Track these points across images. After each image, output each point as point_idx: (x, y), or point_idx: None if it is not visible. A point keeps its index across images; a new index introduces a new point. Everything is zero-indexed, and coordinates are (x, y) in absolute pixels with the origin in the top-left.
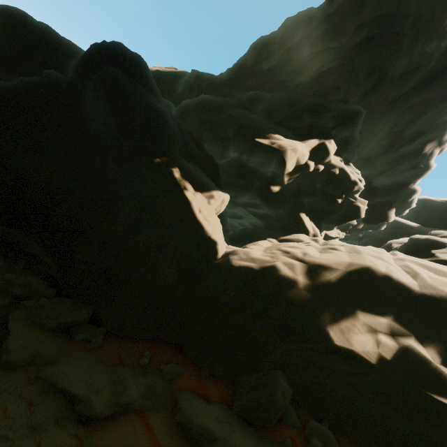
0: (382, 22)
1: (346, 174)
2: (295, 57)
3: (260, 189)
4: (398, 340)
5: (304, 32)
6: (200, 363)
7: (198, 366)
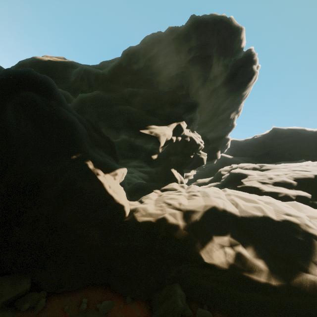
0: (201, 48)
1: (193, 140)
2: (154, 64)
3: (145, 158)
4: (234, 249)
5: (158, 48)
6: (124, 293)
7: (123, 295)
